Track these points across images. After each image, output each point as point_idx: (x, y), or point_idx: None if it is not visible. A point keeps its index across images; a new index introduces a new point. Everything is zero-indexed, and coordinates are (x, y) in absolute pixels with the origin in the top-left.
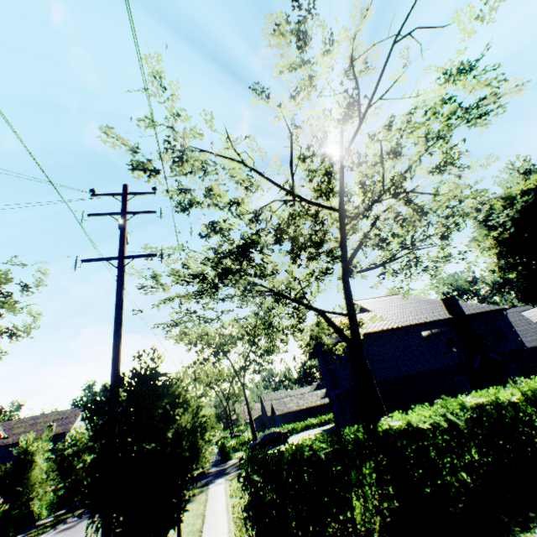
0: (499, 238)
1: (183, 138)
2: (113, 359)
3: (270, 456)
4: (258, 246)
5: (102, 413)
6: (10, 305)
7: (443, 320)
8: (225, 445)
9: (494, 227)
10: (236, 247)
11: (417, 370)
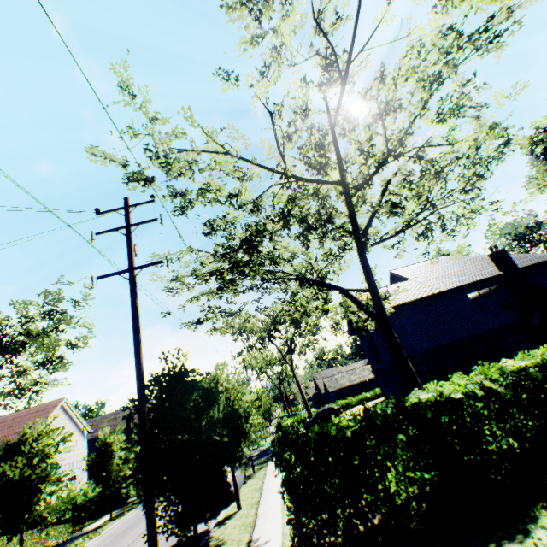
0: None
1: (161, 142)
2: (136, 364)
3: (297, 436)
4: (263, 235)
5: None
6: (66, 321)
7: (492, 278)
8: (281, 425)
9: None
10: (242, 239)
11: (465, 335)
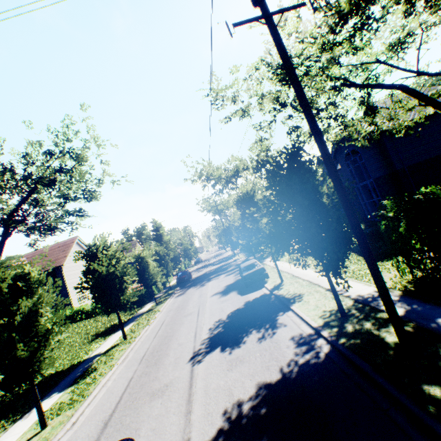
0: None
1: None
2: (310, 117)
3: (425, 195)
4: None
5: (274, 184)
6: (84, 159)
7: None
8: None
9: None
10: (348, 3)
11: None
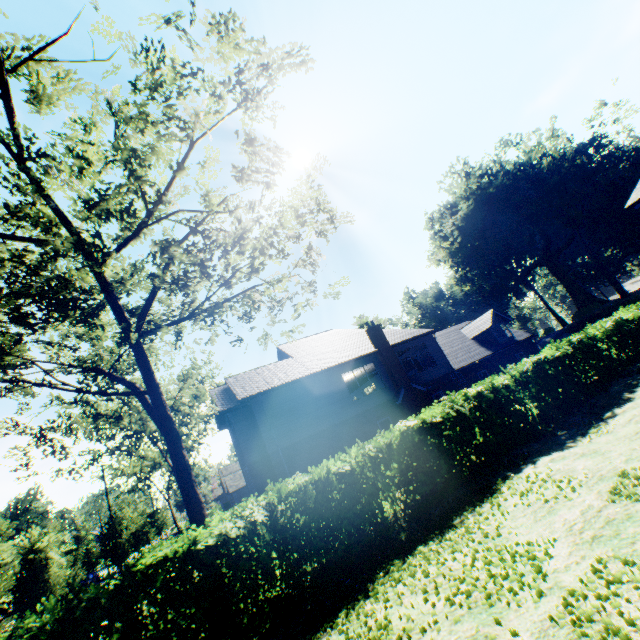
0: (452, 249)
1: None
2: None
3: None
4: None
5: None
6: None
7: (366, 356)
8: None
9: (448, 238)
10: None
11: (335, 421)
